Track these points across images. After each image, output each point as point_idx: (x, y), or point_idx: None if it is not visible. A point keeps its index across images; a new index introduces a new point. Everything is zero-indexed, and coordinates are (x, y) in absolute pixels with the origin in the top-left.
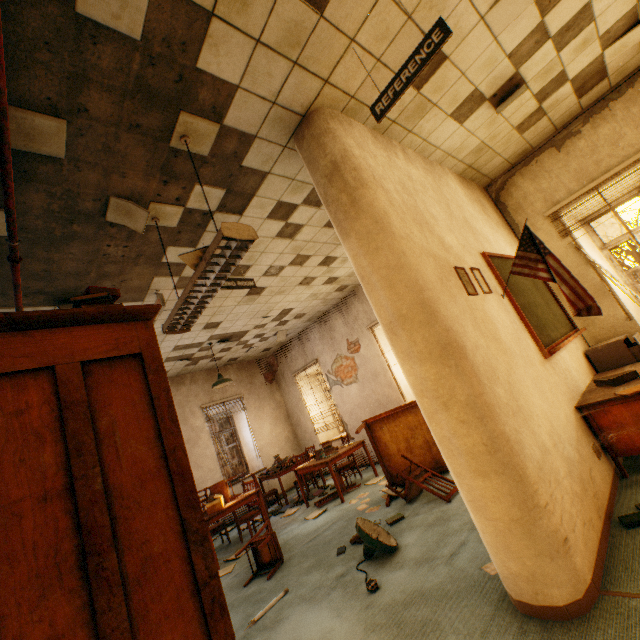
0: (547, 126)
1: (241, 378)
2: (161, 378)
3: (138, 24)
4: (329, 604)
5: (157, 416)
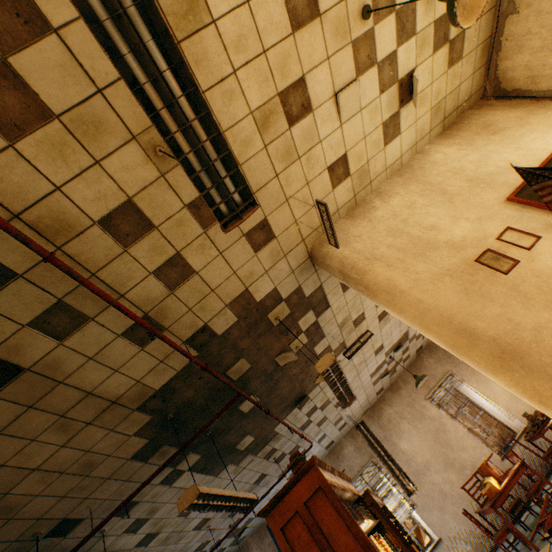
0: (479, 23)
1: (438, 358)
2: (333, 494)
3: (233, 317)
4: None
5: (342, 517)
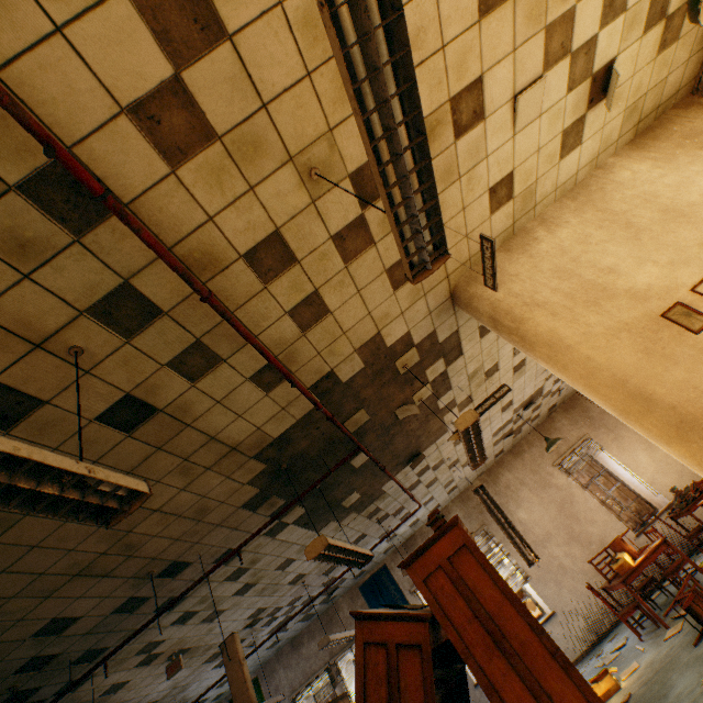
0: None
1: (573, 419)
2: (478, 552)
3: (360, 364)
4: None
5: (488, 573)
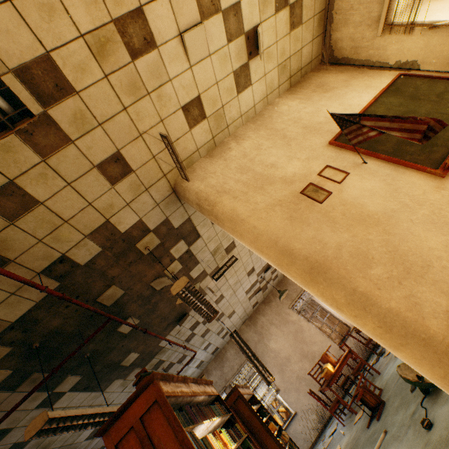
0: None
1: None
2: (167, 406)
3: (97, 248)
4: (406, 443)
5: (171, 426)
